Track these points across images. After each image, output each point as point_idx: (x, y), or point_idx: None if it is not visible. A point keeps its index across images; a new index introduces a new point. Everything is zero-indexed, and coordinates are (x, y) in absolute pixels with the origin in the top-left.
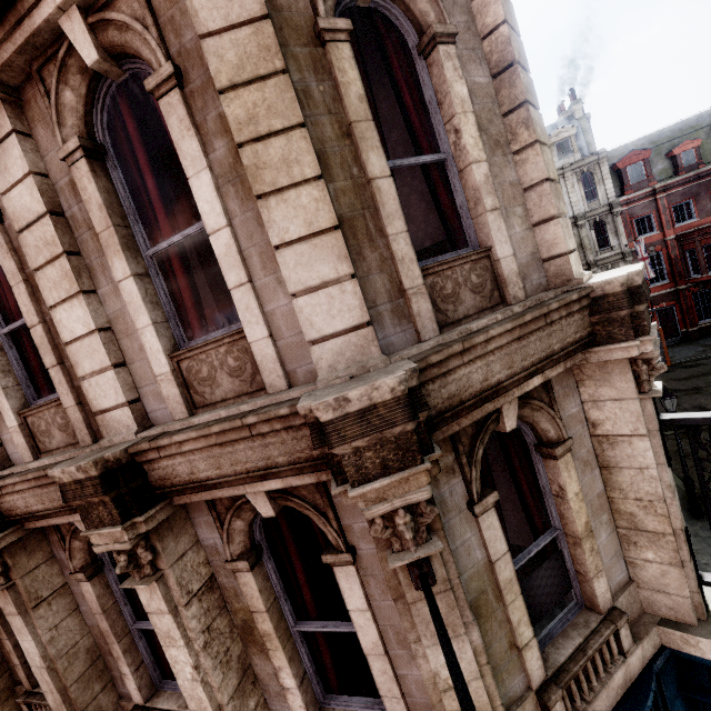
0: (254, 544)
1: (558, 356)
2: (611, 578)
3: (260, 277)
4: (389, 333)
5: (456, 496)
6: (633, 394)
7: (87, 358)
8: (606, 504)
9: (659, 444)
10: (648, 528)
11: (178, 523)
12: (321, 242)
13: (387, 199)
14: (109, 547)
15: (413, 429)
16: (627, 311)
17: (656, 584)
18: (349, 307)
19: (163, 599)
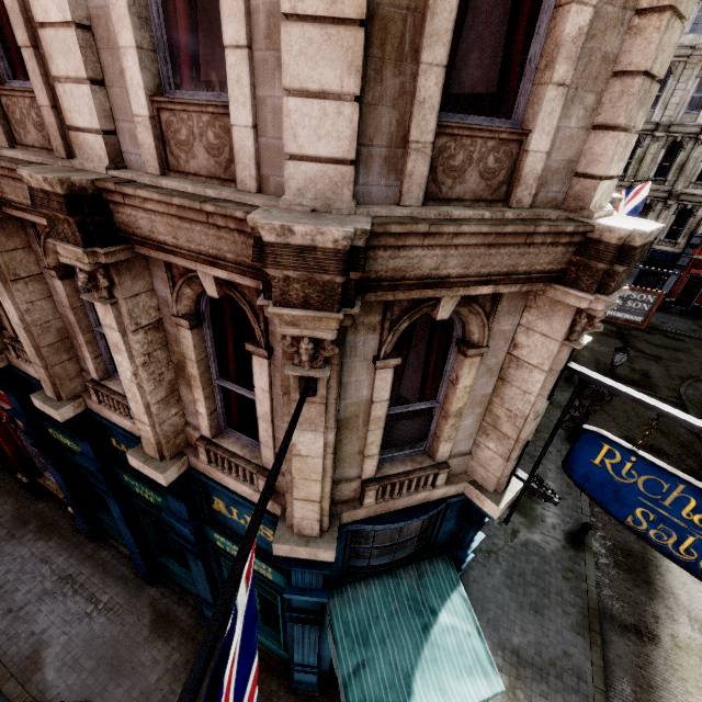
0: (199, 312)
1: (517, 277)
2: (457, 446)
3: (261, 46)
4: (372, 182)
5: (367, 347)
6: (560, 338)
7: (61, 56)
8: (485, 403)
9: (551, 382)
10: (502, 430)
11: (137, 268)
12: (337, 35)
13: (441, 8)
14: (72, 261)
15: (342, 283)
16: (605, 266)
17: (483, 462)
18: (339, 134)
19: (115, 320)
